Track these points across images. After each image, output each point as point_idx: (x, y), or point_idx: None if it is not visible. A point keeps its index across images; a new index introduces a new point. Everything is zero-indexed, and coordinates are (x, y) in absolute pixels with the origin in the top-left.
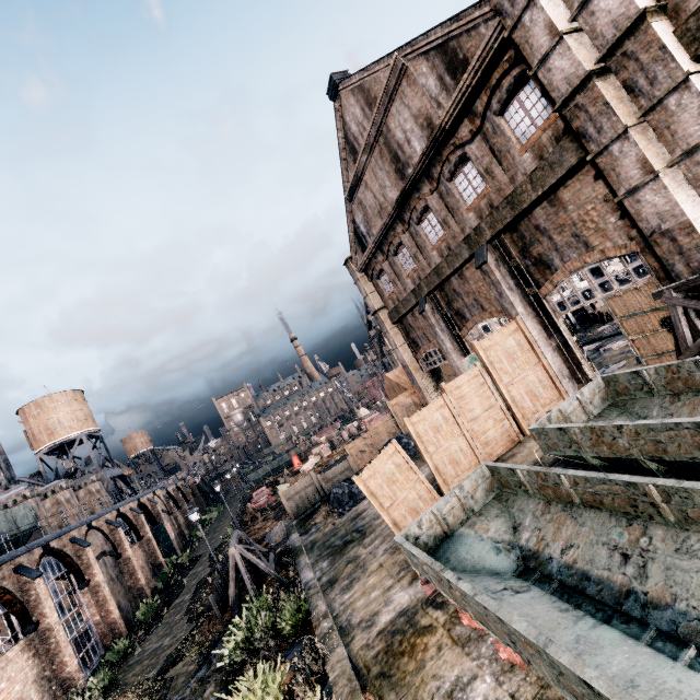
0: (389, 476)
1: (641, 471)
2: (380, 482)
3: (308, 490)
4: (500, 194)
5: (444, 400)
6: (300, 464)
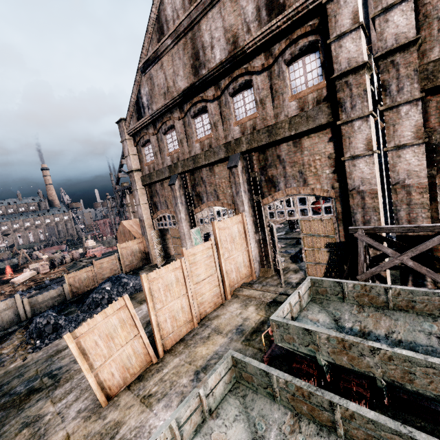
0: (110, 332)
1: (352, 375)
2: (96, 339)
3: (7, 313)
4: (264, 122)
5: (181, 263)
6: (12, 274)
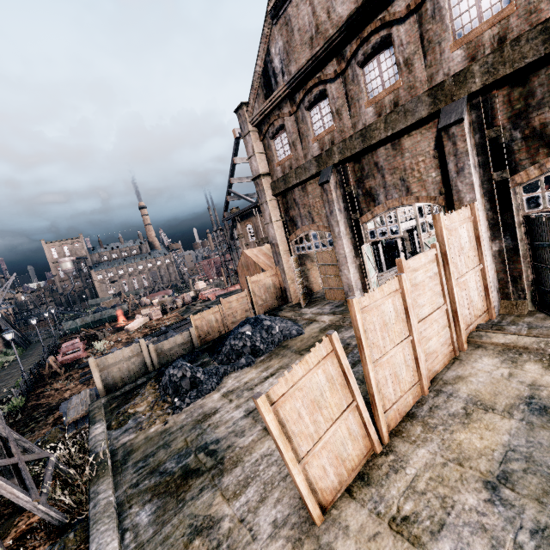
0: (316, 396)
1: None
2: (299, 408)
3: (133, 361)
4: (530, 18)
5: (400, 284)
6: (125, 321)
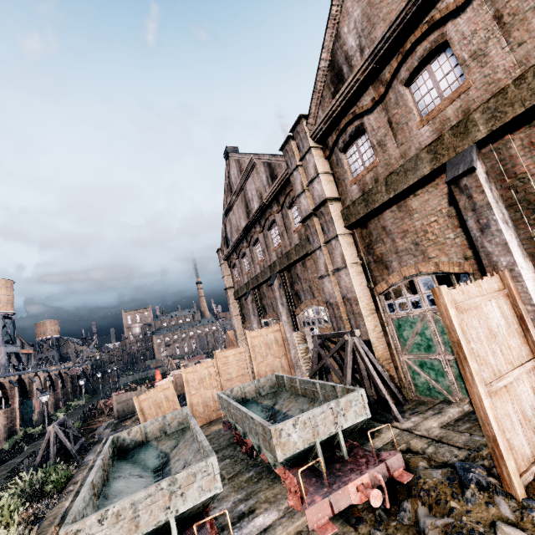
0: (158, 402)
1: None
2: (150, 405)
3: None
4: (285, 249)
5: (213, 363)
6: (160, 379)
